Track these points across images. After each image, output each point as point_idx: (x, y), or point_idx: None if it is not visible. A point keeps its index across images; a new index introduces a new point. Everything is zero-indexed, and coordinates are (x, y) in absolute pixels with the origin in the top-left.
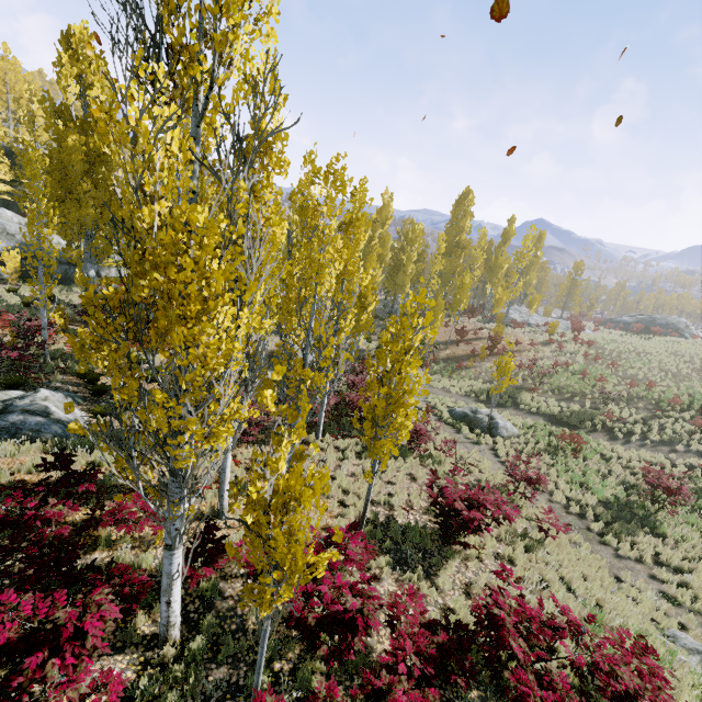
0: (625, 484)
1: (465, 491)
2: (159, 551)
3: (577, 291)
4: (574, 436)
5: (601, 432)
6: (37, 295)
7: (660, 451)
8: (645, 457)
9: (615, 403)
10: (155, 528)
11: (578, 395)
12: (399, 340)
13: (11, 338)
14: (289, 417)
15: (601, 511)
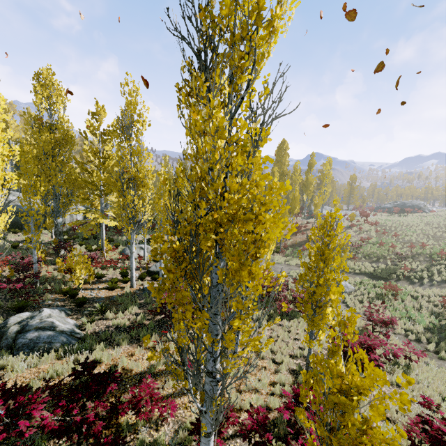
0: (433, 313)
1: (358, 340)
2: (166, 427)
3: (355, 192)
4: (391, 285)
5: (403, 280)
6: (20, 239)
7: (444, 287)
8: (437, 293)
9: (405, 259)
10: (160, 409)
11: (381, 257)
12: (316, 243)
13: (8, 272)
14: (342, 326)
15: (429, 335)
